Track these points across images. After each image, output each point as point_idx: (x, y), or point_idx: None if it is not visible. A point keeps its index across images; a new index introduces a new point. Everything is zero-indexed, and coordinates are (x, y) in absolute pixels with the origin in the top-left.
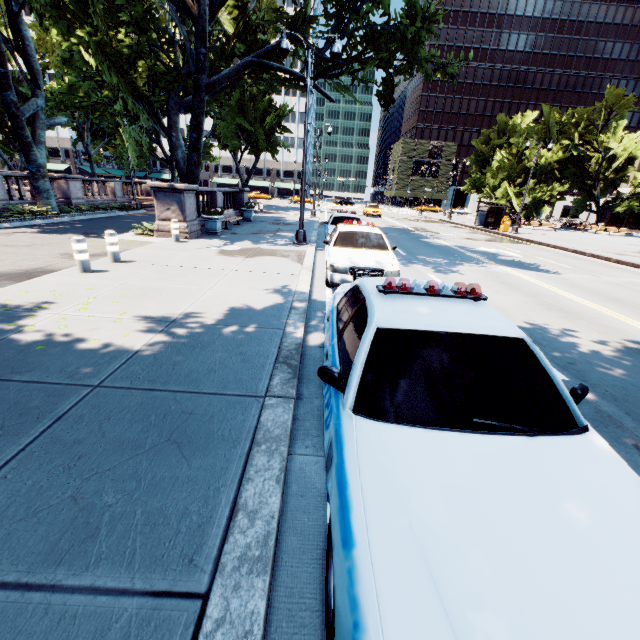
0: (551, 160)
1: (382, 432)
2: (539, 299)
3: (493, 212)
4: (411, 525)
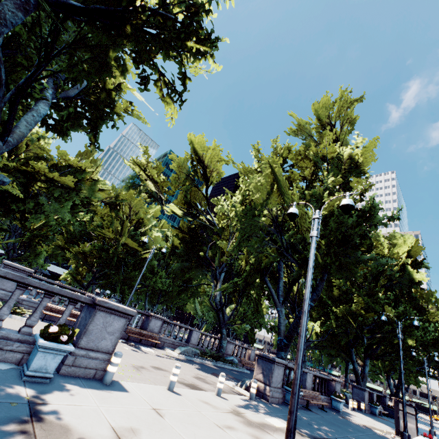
0: None
1: None
2: None
3: None
4: None
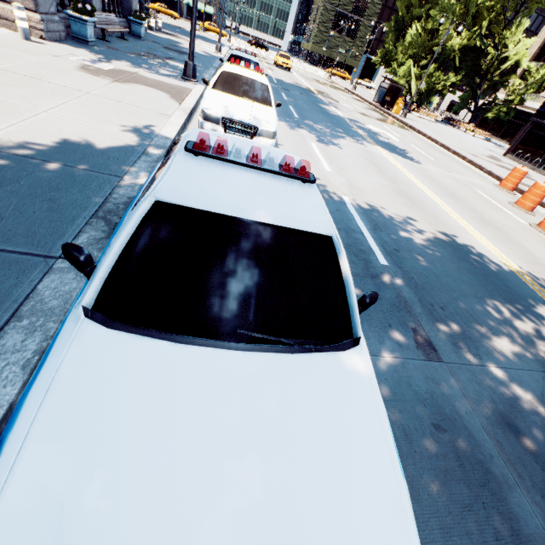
0: (456, 47)
1: (107, 345)
2: (397, 185)
3: (392, 91)
4: (65, 494)
